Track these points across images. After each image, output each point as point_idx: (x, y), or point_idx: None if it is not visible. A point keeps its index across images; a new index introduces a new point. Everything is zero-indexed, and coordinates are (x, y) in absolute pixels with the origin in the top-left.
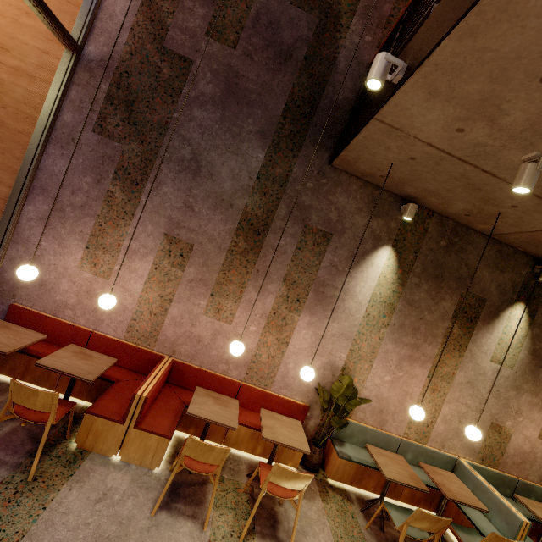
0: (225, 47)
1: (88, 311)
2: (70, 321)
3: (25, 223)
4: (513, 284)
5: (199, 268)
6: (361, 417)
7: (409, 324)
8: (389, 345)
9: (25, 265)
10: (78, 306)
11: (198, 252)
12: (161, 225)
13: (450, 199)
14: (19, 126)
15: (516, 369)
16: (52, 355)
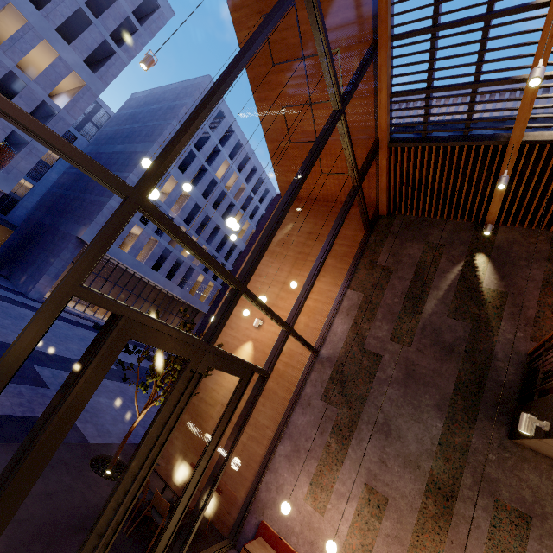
0: (403, 346)
1: (307, 542)
2: (294, 548)
3: (277, 457)
4: None
5: (394, 524)
6: None
7: None
8: None
9: (286, 502)
10: (300, 535)
11: (392, 507)
12: (362, 475)
13: None
14: (283, 394)
15: None
16: None
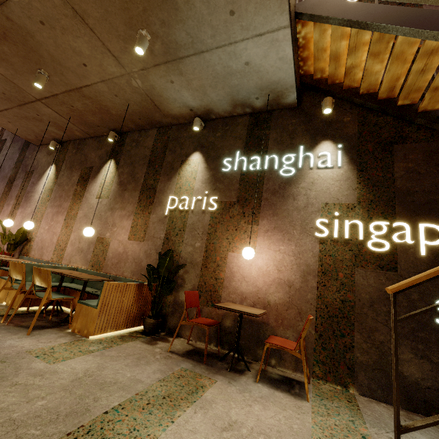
0: None
1: None
2: None
3: None
4: (107, 152)
5: None
6: (33, 254)
7: (58, 195)
8: (49, 210)
9: None
10: None
11: None
12: None
13: (47, 129)
14: None
15: (110, 197)
16: None
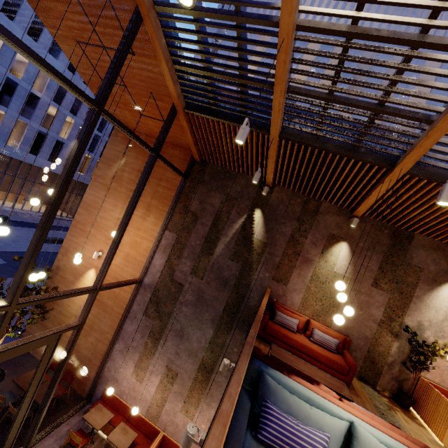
0: (198, 279)
1: (132, 397)
2: (125, 401)
3: (115, 351)
4: None
5: (179, 386)
6: None
7: None
8: None
9: (110, 388)
10: (128, 394)
11: (180, 377)
12: (165, 361)
13: None
14: (118, 310)
15: None
16: (113, 431)
